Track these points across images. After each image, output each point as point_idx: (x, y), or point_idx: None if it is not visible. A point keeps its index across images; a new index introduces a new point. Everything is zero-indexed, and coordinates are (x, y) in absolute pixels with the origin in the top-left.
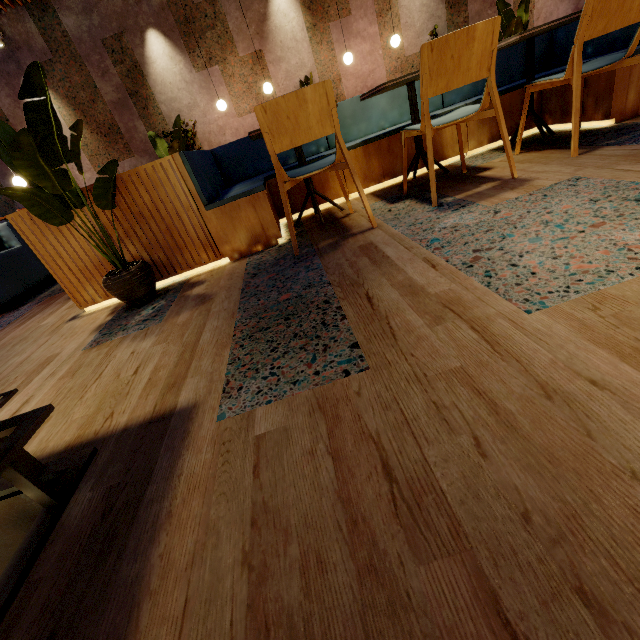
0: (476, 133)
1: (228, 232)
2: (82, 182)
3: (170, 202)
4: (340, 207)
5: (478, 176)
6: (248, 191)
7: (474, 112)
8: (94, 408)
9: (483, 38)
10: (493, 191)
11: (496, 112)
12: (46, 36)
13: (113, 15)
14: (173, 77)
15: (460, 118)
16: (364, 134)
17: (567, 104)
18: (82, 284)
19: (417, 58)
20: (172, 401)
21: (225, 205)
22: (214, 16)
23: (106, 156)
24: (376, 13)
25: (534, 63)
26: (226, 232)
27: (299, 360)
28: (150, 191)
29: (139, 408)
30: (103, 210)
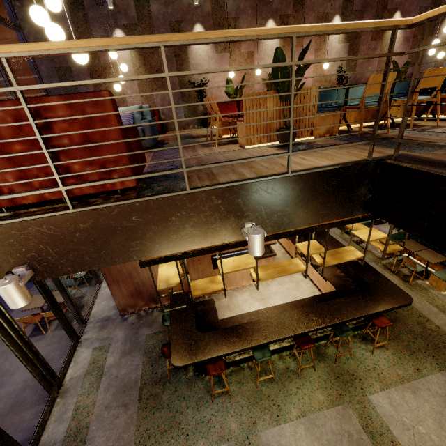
0: (401, 112)
1: (320, 125)
2: (129, 98)
3: (306, 106)
4: (351, 128)
5: (416, 125)
6: (335, 109)
7: (428, 98)
8: (352, 156)
9: (444, 72)
10: (434, 127)
11: (438, 99)
12: (138, 10)
13: (180, 10)
14: (202, 52)
15: (424, 99)
16: (351, 102)
17: (440, 107)
18: (253, 134)
19: (329, 77)
20: (389, 154)
21: (324, 113)
22: (234, 27)
23: (149, 86)
24: (315, 49)
25: (436, 88)
26: (319, 125)
27: (427, 148)
28: (301, 99)
29: (377, 155)
30: (280, 102)
